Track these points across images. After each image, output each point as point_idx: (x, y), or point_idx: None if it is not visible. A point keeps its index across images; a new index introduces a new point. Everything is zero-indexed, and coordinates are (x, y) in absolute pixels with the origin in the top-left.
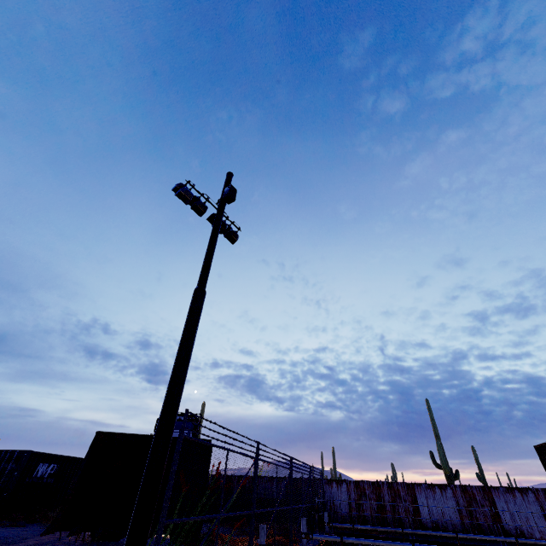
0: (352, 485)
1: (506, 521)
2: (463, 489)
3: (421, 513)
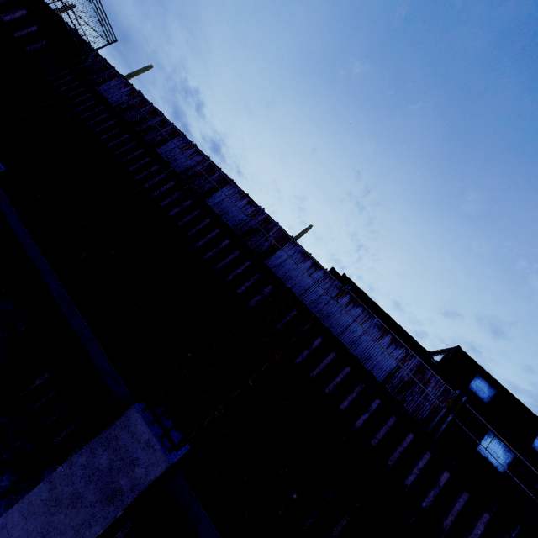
0: (140, 99)
1: (209, 201)
2: (212, 166)
3: (161, 148)
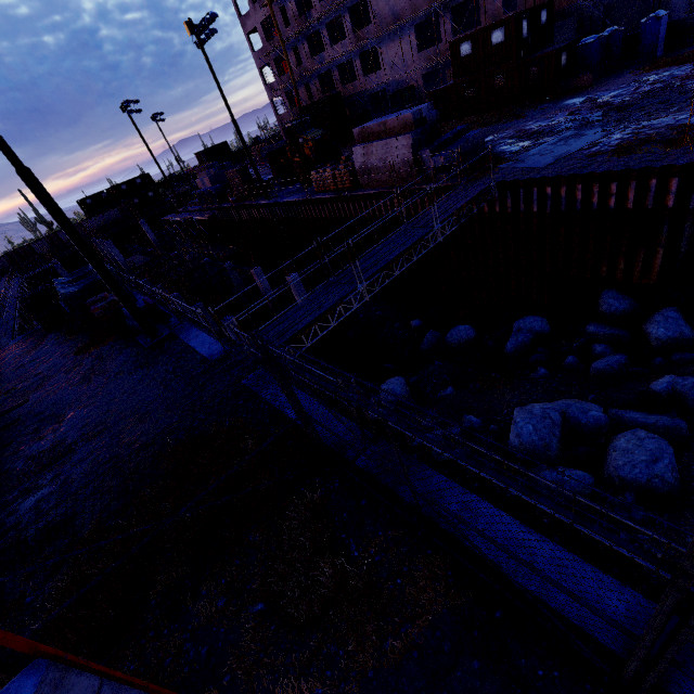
0: (6, 256)
1: (64, 240)
2: (48, 237)
3: (37, 251)
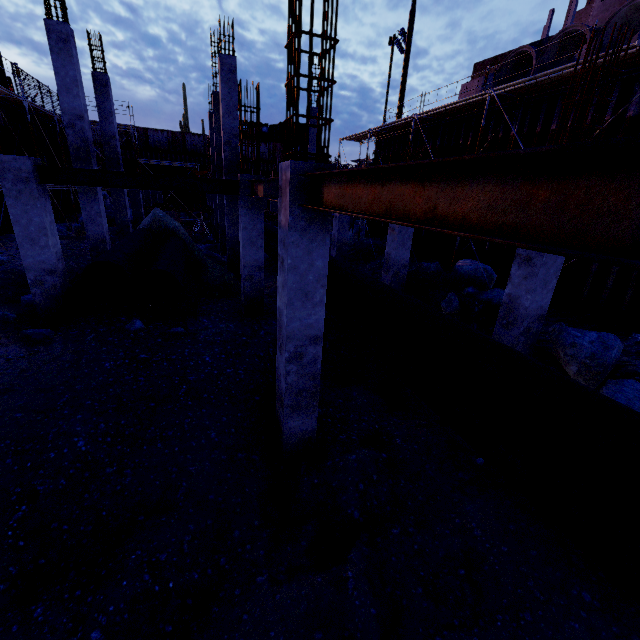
0: None
1: (188, 147)
2: (173, 133)
3: (150, 142)
